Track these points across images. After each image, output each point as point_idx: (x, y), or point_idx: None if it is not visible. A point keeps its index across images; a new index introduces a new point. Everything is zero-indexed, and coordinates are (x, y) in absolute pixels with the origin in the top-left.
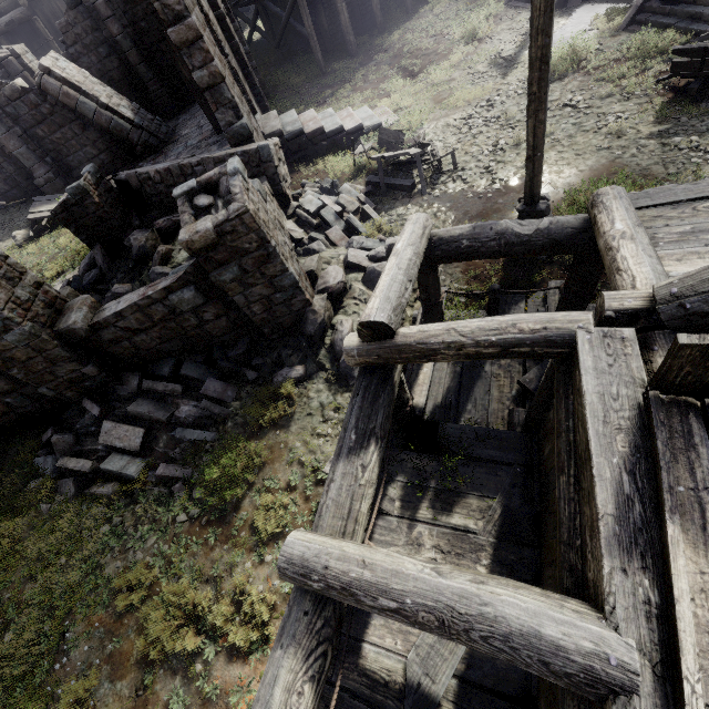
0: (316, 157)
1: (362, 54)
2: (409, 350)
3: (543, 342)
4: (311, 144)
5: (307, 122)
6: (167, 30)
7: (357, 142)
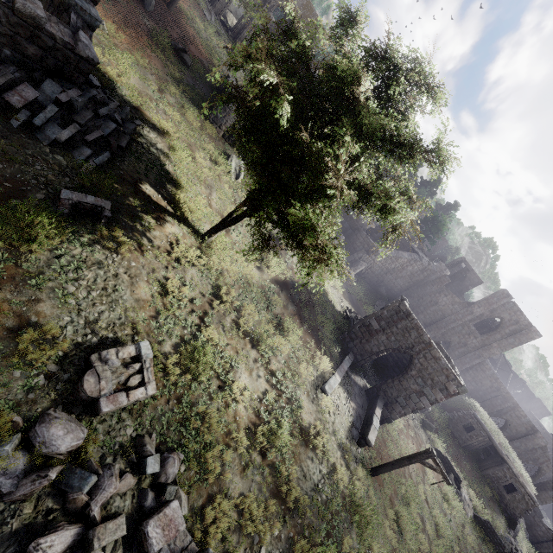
0: None
1: None
2: None
3: None
4: None
5: None
6: None
7: None
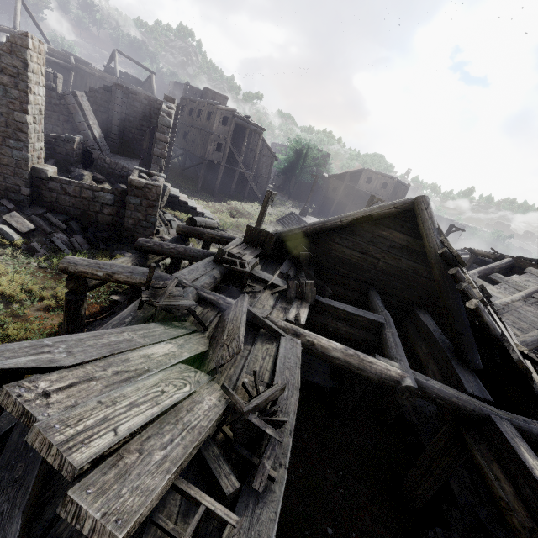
0: (178, 210)
1: (218, 198)
2: (198, 231)
3: (230, 238)
4: (179, 204)
5: (182, 197)
6: (157, 132)
7: (200, 215)
